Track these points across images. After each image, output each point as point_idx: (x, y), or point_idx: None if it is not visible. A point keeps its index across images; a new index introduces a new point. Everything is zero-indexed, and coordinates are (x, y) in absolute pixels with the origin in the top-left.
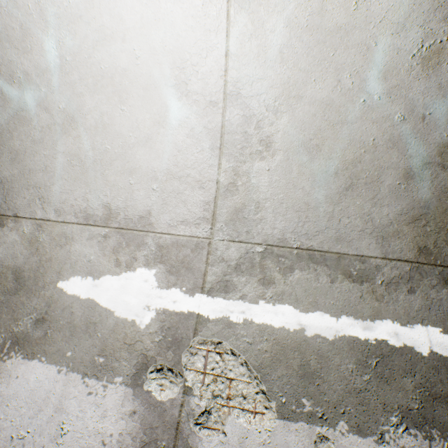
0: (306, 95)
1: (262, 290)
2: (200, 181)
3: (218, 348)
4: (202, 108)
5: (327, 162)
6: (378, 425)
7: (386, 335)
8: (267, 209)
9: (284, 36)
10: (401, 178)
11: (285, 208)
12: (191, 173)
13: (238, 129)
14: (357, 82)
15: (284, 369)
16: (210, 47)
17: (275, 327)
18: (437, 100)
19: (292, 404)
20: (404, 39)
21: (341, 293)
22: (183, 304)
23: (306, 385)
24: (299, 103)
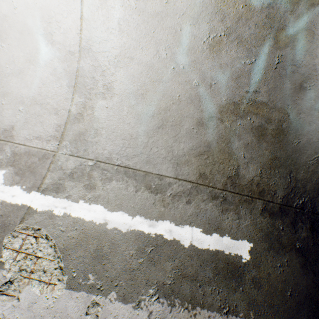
0: (137, 58)
1: (85, 193)
2: (57, 109)
3: (36, 233)
4: (63, 55)
5: (148, 107)
6: (139, 295)
7: (164, 231)
8: (102, 135)
9: (121, 12)
10: (195, 124)
11: (115, 136)
12: (51, 102)
13: (88, 75)
14: (169, 54)
15: (83, 251)
16: (69, 11)
17: (86, 220)
18: (219, 75)
19: (80, 278)
20: (198, 30)
21: (140, 200)
22: (20, 198)
23: (96, 264)
24: (132, 62)
